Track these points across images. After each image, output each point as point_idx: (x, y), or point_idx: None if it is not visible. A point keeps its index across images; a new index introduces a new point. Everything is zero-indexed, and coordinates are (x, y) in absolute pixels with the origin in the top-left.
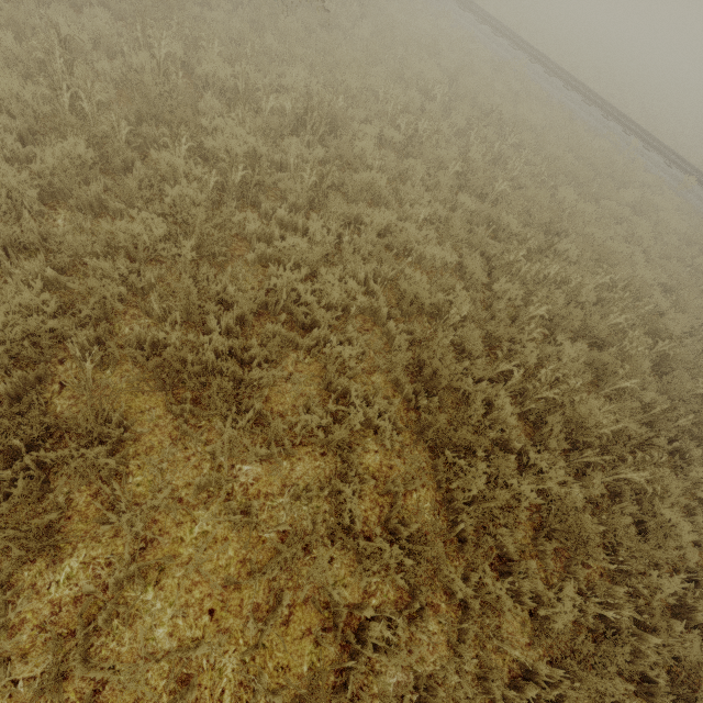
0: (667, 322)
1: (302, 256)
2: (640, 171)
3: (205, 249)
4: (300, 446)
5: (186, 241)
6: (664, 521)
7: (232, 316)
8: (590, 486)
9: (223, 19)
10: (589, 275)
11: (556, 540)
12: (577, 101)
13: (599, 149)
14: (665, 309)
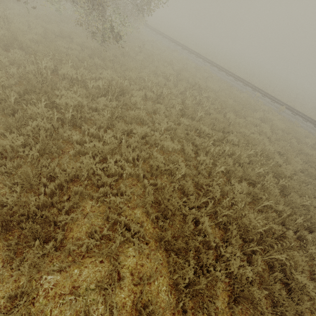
0: (283, 169)
1: (98, 150)
2: (262, 105)
3: (48, 150)
4: (87, 258)
5: (33, 147)
6: (299, 282)
7: (54, 184)
8: (256, 264)
9: (77, 53)
10: (243, 150)
11: (240, 304)
12: (232, 80)
13: (243, 97)
14: (281, 163)
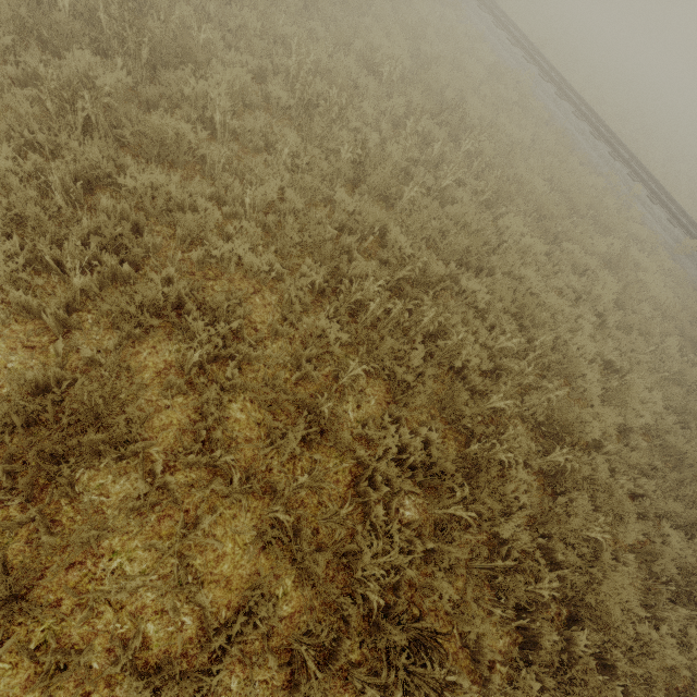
0: (586, 417)
1: None
2: (634, 222)
3: None
4: None
5: None
6: None
7: None
8: None
9: None
10: (485, 331)
11: None
12: (583, 131)
13: (590, 187)
14: (593, 397)
